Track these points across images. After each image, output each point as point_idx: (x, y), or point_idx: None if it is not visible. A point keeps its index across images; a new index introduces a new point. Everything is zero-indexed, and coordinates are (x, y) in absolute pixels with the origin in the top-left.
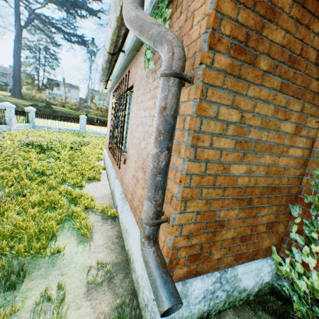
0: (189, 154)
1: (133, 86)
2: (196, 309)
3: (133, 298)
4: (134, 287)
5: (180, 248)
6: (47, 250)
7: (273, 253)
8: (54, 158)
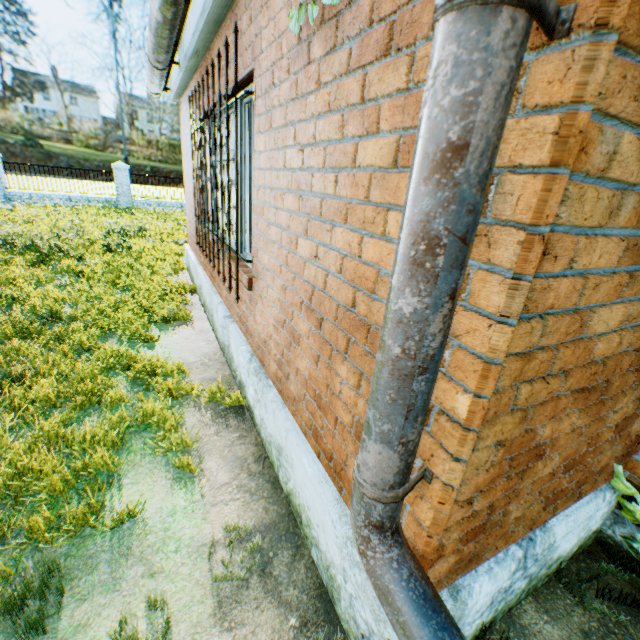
0: (514, 306)
1: (250, 77)
2: (473, 626)
3: (325, 608)
4: (320, 579)
5: (448, 527)
6: (104, 517)
7: (615, 477)
8: (73, 275)
